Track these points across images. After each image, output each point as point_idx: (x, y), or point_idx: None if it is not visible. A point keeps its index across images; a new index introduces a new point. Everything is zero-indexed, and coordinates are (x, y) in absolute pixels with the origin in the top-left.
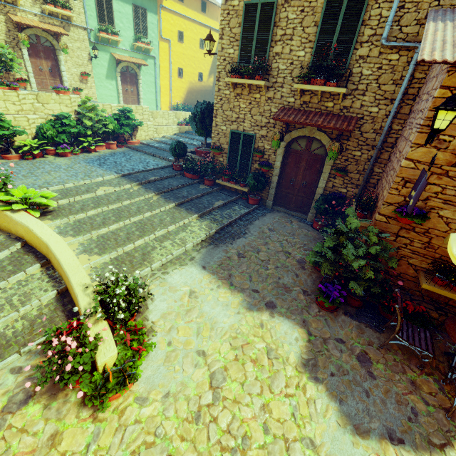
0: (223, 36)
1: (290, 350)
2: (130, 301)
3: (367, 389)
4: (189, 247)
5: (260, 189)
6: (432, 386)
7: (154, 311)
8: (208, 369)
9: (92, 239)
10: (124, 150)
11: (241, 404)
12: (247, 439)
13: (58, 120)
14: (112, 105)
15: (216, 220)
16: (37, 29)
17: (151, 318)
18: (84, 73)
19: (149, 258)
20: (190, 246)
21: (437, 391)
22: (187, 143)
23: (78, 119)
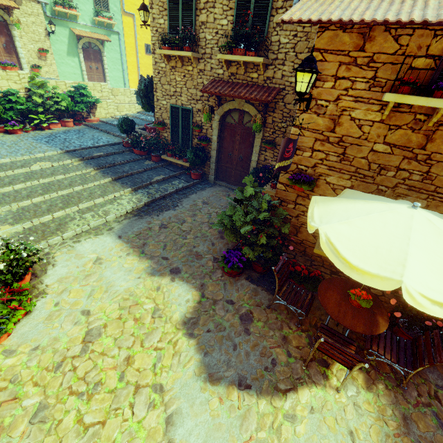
0: (153, 5)
1: (176, 310)
2: (16, 264)
3: (237, 343)
4: (111, 218)
5: (199, 164)
6: (302, 341)
7: (52, 275)
8: (87, 326)
9: (12, 211)
10: (80, 128)
11: (106, 356)
12: (99, 385)
13: (5, 96)
14: (67, 81)
15: (150, 194)
16: None
17: (46, 281)
18: (42, 49)
19: (63, 228)
20: (112, 217)
21: (305, 345)
22: (147, 121)
23: (28, 96)
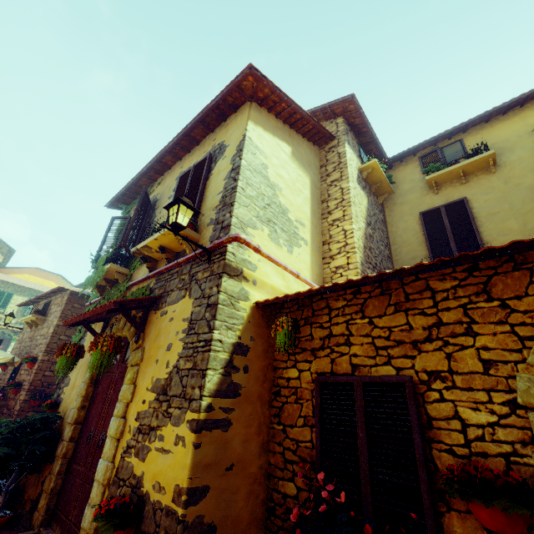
0: None
1: None
2: None
3: None
4: None
5: None
6: None
7: None
8: None
9: None
10: None
11: None
12: None
13: None
14: None
15: None
16: (6, 330)
17: None
18: None
19: None
20: None
21: None
22: None
23: None
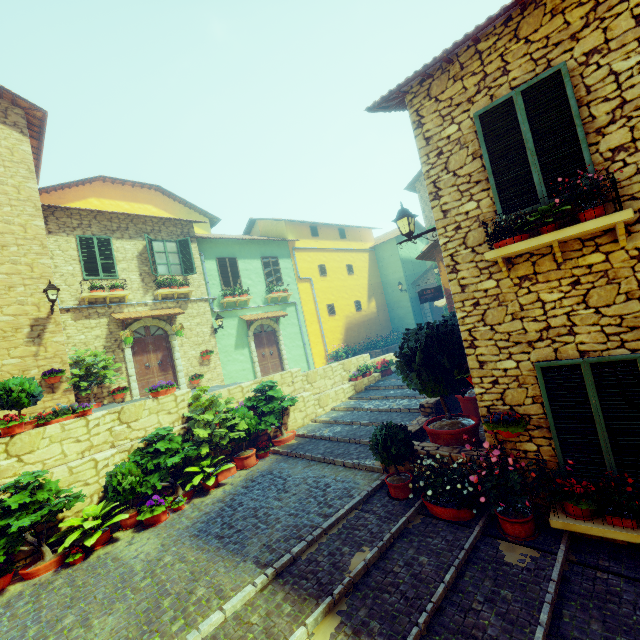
0: (439, 192)
1: None
2: None
3: None
4: None
5: None
6: None
7: None
8: None
9: None
10: (270, 464)
11: None
12: None
13: (149, 445)
14: (244, 384)
15: None
16: (146, 319)
17: None
18: (205, 351)
19: None
20: None
21: None
22: (381, 410)
23: (186, 430)
